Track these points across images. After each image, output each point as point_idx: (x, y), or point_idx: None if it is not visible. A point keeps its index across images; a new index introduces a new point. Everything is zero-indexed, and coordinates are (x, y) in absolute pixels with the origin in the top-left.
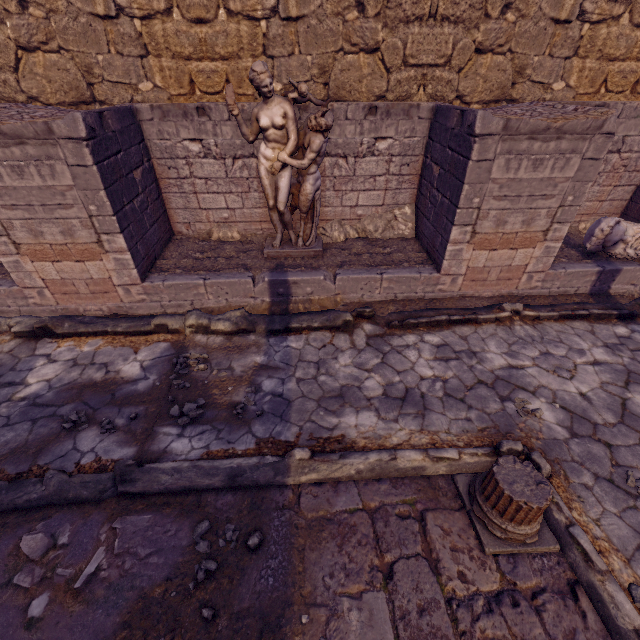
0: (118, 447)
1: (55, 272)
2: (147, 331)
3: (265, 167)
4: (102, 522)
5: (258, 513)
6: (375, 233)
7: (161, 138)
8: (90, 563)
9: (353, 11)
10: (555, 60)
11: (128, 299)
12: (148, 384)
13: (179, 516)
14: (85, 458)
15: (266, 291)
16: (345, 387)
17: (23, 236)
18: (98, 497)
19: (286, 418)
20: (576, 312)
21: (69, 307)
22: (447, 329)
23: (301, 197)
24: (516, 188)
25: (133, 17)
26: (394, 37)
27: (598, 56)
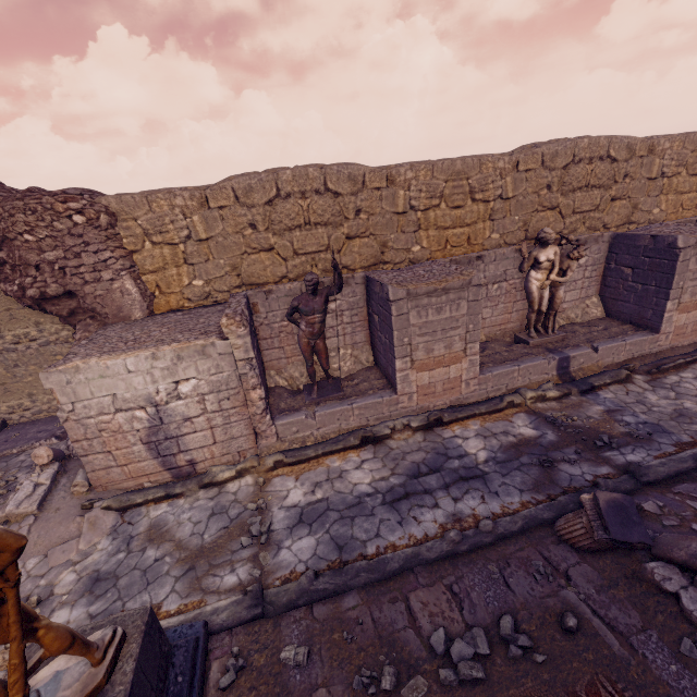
0: (595, 468)
1: (426, 378)
2: (501, 408)
3: (535, 285)
4: (661, 495)
5: None
6: (577, 319)
7: None
8: (694, 506)
9: (544, 190)
10: (651, 198)
11: (464, 391)
12: (553, 436)
13: None
14: (586, 477)
15: (554, 367)
16: (676, 410)
17: (419, 354)
18: (636, 487)
19: (669, 432)
20: None
21: (423, 406)
22: (687, 368)
23: (557, 300)
24: None
25: (418, 211)
26: (568, 200)
27: (674, 193)
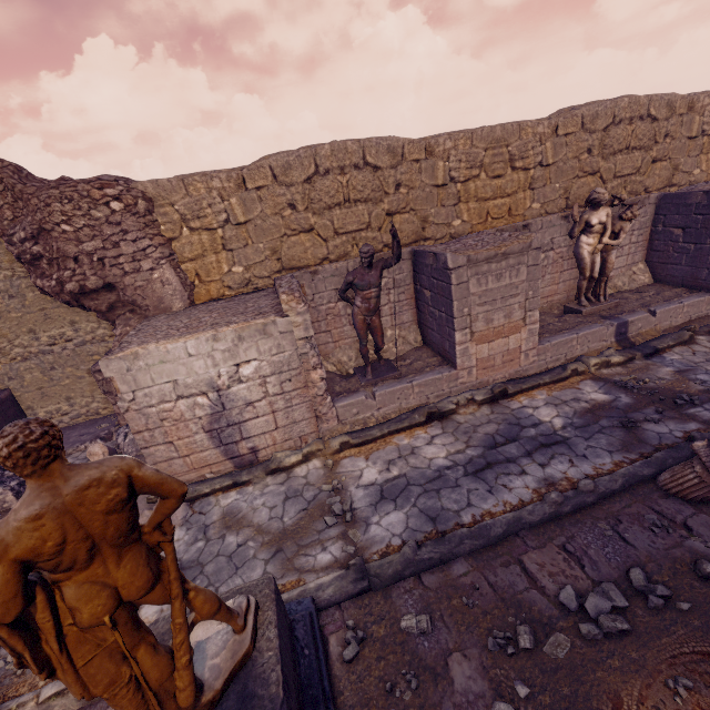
0: (683, 425)
1: (485, 351)
2: (565, 377)
3: (587, 251)
4: None
5: None
6: (624, 287)
7: None
8: None
9: (584, 154)
10: (692, 158)
11: (523, 363)
12: (627, 399)
13: None
14: (675, 434)
15: (612, 334)
16: None
17: (478, 325)
18: None
19: None
20: None
21: (482, 380)
22: None
23: (609, 265)
24: None
25: (458, 182)
26: (609, 163)
27: None
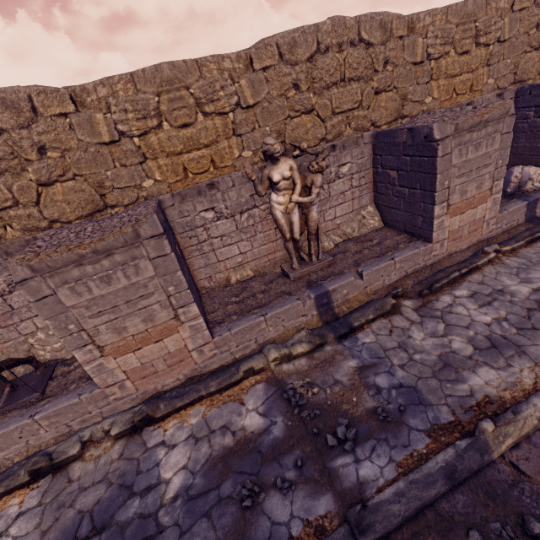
0: (313, 501)
1: (135, 360)
2: (237, 380)
3: (279, 210)
4: None
5: (501, 499)
6: (354, 233)
7: (181, 217)
8: None
9: (291, 90)
10: (421, 86)
11: (200, 359)
12: (281, 427)
13: (447, 539)
14: (292, 528)
15: (313, 306)
16: (442, 356)
17: (107, 337)
18: None
19: (426, 403)
20: (534, 236)
21: (147, 389)
22: (463, 281)
23: (311, 224)
24: (468, 166)
25: (133, 137)
26: (323, 99)
27: (445, 77)
